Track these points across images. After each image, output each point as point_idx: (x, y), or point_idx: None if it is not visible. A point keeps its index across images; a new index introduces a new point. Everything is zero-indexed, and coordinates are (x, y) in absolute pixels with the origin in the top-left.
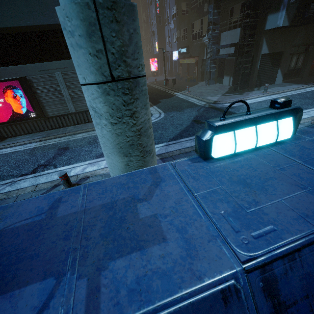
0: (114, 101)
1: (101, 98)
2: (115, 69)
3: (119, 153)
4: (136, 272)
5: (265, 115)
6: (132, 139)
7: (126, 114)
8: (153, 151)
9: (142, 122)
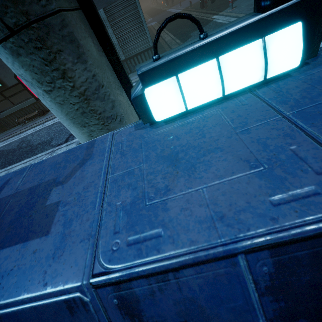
0: (31, 63)
1: (16, 62)
2: (5, 14)
3: (75, 125)
4: (8, 265)
5: (231, 33)
6: (80, 106)
7: (56, 75)
8: (120, 116)
9: (83, 83)
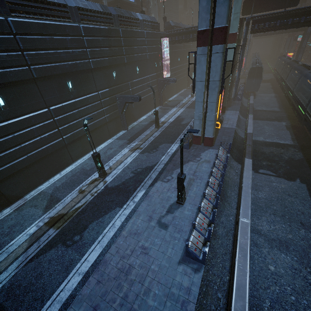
0: None
1: None
2: None
3: None
4: None
5: None
6: None
7: None
8: None
9: None
